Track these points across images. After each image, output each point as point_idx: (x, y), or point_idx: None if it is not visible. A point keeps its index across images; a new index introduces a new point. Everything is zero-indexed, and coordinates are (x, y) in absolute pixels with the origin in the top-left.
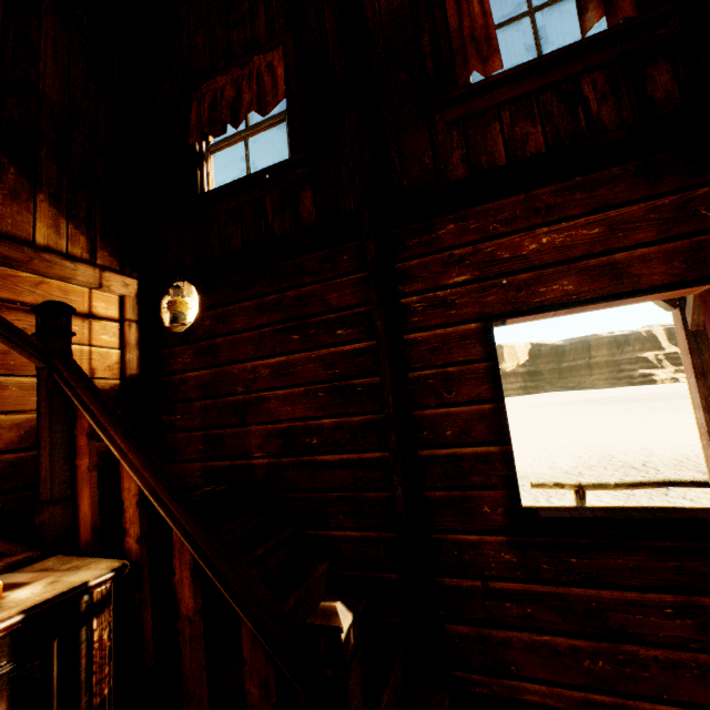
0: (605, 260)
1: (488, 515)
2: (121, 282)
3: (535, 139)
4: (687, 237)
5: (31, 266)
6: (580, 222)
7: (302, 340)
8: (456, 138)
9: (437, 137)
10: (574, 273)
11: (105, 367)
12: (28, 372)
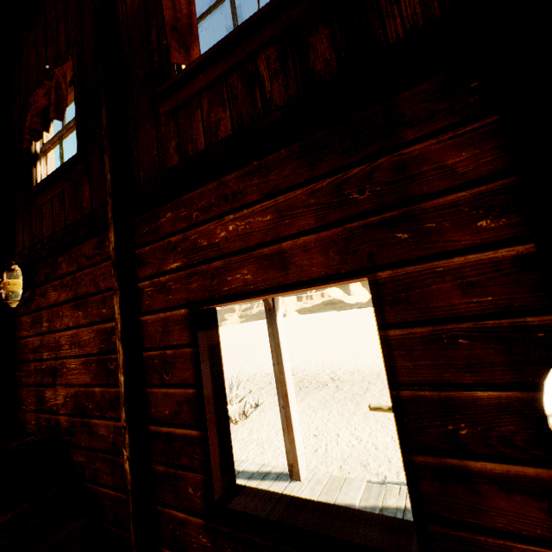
0: (275, 248)
1: (192, 496)
2: None
3: (225, 124)
4: (341, 224)
5: None
6: (257, 208)
7: (84, 316)
8: (172, 128)
9: (161, 128)
10: (252, 262)
11: None
12: None
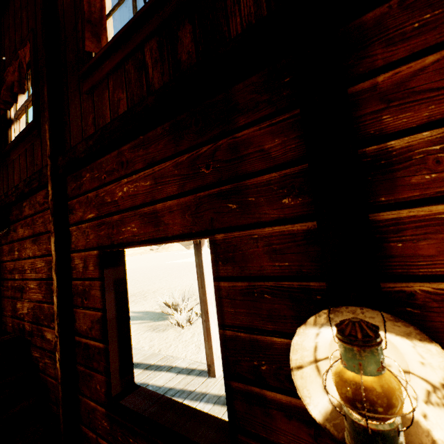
0: (152, 208)
1: (99, 391)
2: None
3: (123, 103)
4: (194, 193)
5: None
6: (141, 175)
7: (38, 249)
8: (91, 104)
9: (84, 104)
10: (137, 218)
11: None
12: None
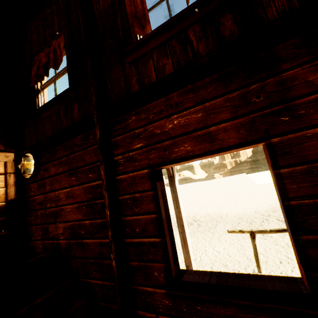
0: (205, 131)
1: (157, 277)
2: (4, 155)
3: (168, 66)
4: (246, 115)
5: None
6: (192, 110)
7: (76, 179)
8: (134, 70)
9: (126, 70)
10: (190, 140)
11: None
12: None
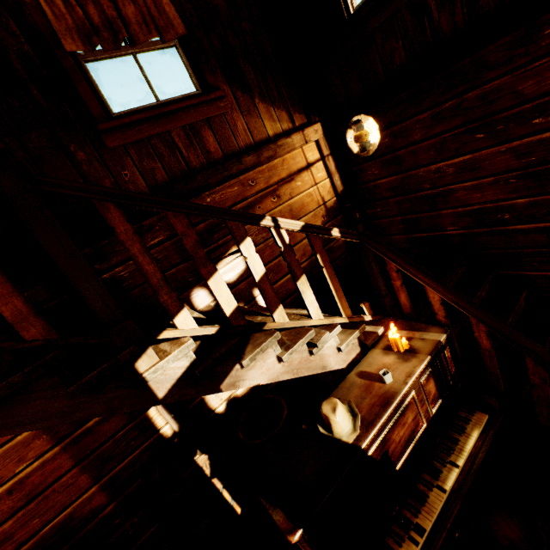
0: None
1: None
2: (313, 131)
3: None
4: None
5: (277, 155)
6: None
7: (487, 137)
8: None
9: None
10: None
11: (327, 193)
12: (301, 215)
